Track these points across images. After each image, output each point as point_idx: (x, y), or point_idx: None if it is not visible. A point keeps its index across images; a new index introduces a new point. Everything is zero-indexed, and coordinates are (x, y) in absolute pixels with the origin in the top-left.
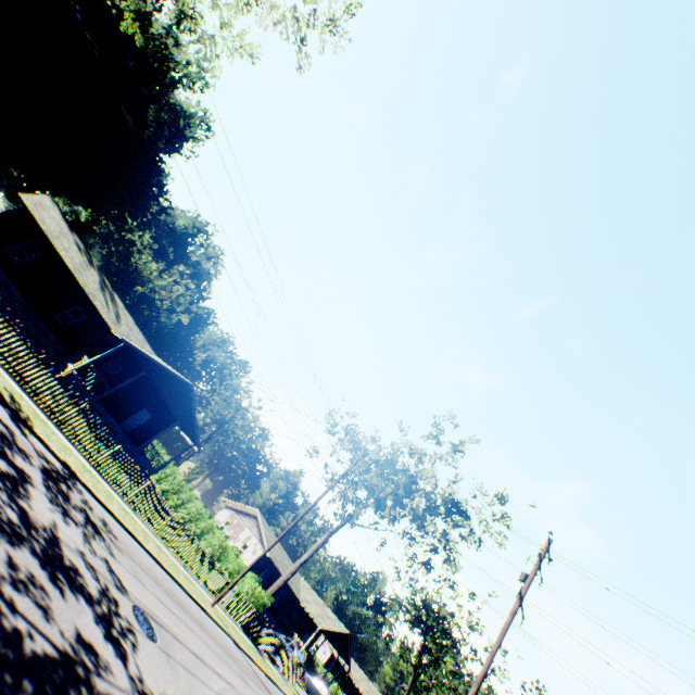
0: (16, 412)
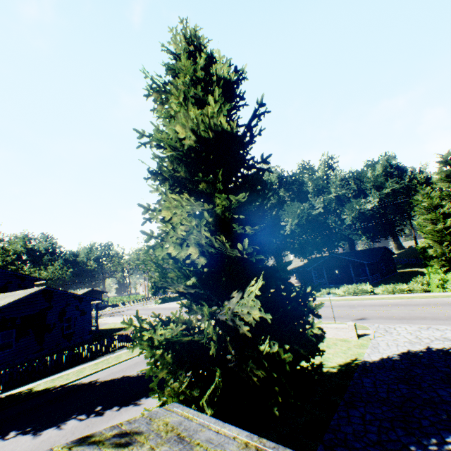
0: None
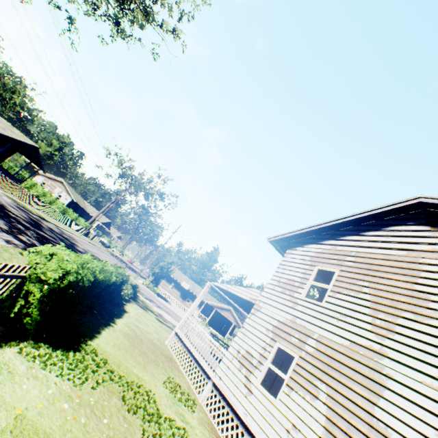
0: (45, 219)
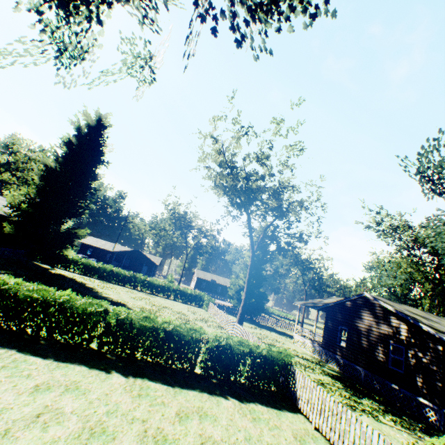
0: None
